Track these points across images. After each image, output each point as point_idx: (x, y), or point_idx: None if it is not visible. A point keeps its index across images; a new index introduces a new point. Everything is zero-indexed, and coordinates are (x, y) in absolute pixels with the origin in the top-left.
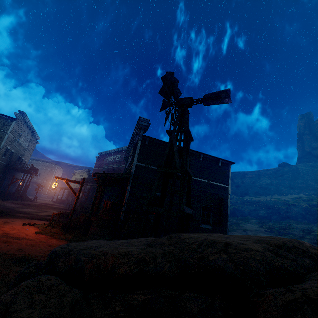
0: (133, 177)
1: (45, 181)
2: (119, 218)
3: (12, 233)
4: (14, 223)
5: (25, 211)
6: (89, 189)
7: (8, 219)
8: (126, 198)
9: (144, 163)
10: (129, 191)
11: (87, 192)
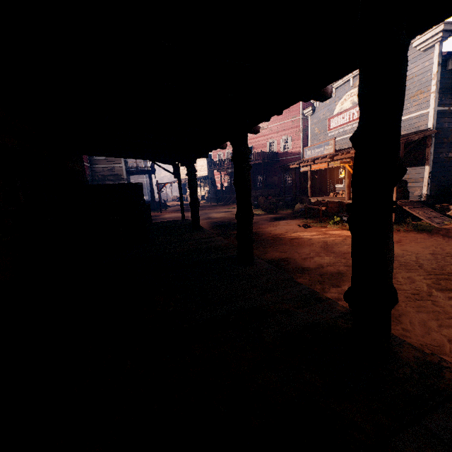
0: (435, 133)
1: (138, 180)
2: (406, 194)
3: (346, 237)
4: (292, 229)
5: (228, 217)
6: (230, 174)
7: (273, 227)
8: (430, 167)
9: (446, 106)
10: (432, 155)
11: (229, 177)
